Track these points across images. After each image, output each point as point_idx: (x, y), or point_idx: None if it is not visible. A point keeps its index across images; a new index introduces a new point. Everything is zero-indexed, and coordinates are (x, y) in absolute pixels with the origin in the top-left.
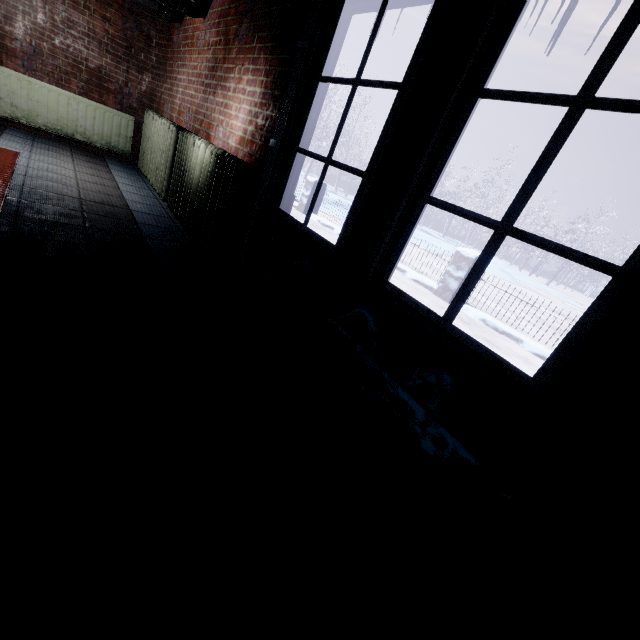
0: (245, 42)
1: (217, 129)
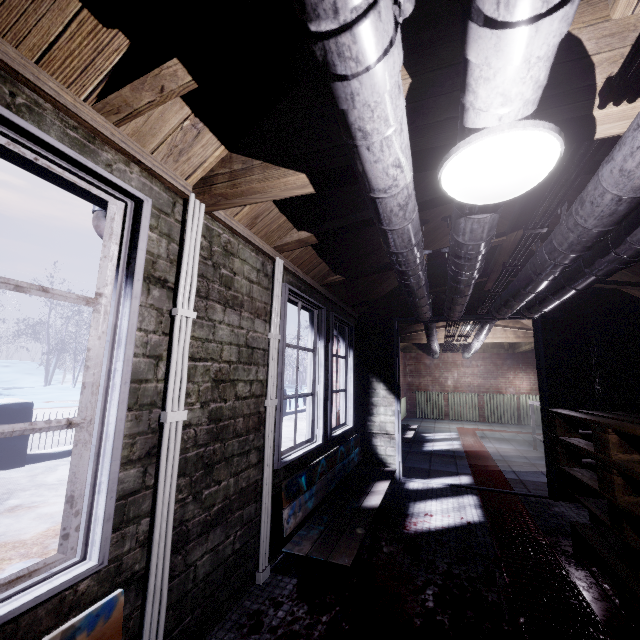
0: (513, 366)
1: (507, 389)
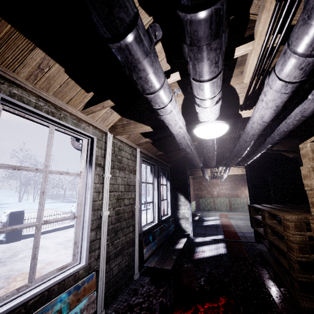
0: (243, 184)
1: (241, 195)
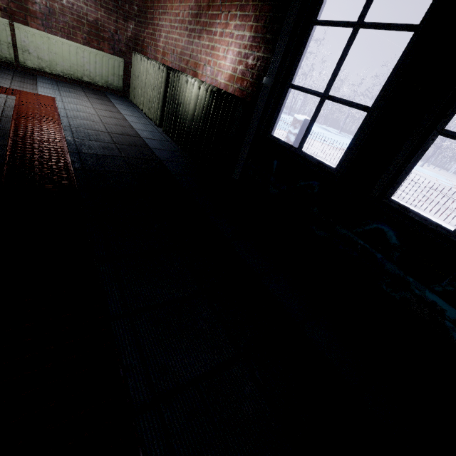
0: None
1: (204, 68)
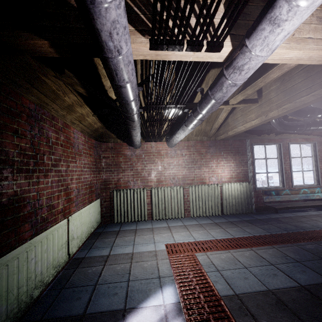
0: (215, 153)
1: (210, 179)
